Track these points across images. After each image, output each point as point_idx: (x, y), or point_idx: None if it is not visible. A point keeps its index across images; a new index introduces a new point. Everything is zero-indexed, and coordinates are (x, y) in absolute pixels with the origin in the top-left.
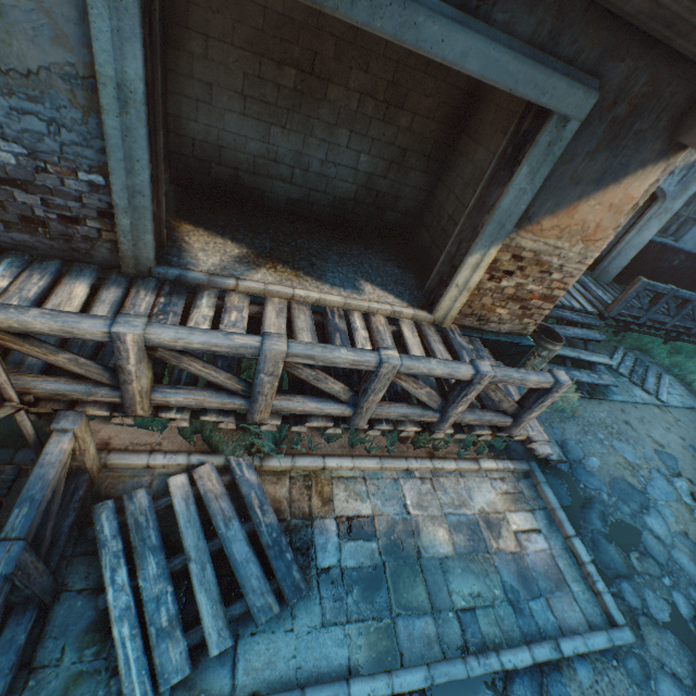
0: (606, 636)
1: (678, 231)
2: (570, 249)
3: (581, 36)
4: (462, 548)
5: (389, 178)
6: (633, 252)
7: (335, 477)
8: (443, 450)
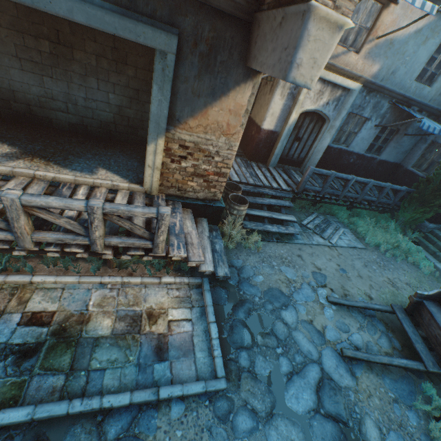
0: (202, 384)
1: (347, 140)
2: (218, 140)
3: (150, 0)
4: (119, 331)
5: (133, 109)
6: (320, 154)
7: (39, 288)
8: (141, 272)
